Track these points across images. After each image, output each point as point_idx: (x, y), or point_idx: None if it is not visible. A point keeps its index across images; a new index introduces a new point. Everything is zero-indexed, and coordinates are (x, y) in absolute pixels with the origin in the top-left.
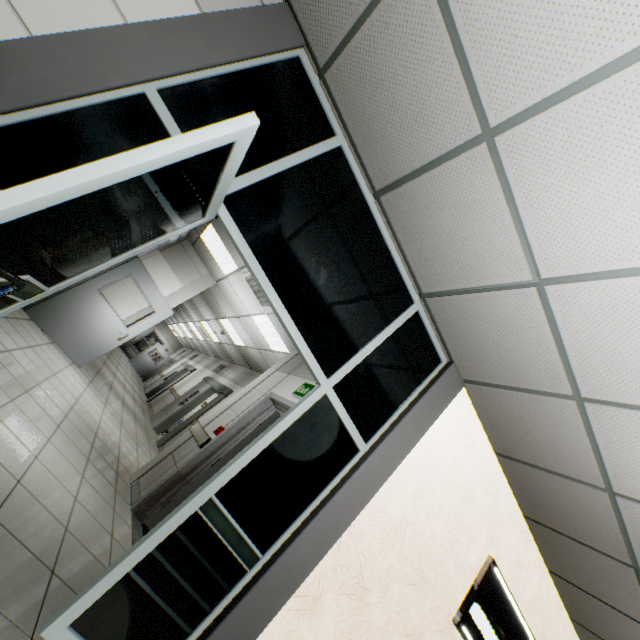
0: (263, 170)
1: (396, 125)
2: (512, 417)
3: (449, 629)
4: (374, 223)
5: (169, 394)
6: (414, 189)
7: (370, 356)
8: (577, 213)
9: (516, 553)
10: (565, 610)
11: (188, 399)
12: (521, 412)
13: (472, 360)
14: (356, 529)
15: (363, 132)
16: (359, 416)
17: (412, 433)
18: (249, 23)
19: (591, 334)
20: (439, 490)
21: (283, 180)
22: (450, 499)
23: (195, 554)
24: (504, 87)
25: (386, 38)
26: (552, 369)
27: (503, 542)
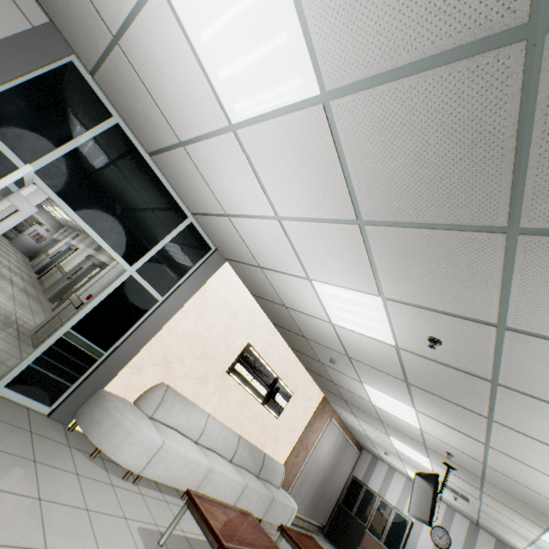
0: (61, 150)
1: (143, 122)
2: (248, 276)
3: (224, 375)
4: (153, 171)
5: (57, 271)
6: (165, 158)
7: (160, 251)
8: (224, 189)
9: (267, 340)
10: (301, 363)
11: (74, 274)
12: (249, 274)
13: (224, 249)
14: (160, 337)
15: (128, 119)
16: (157, 284)
17: (191, 289)
18: (25, 45)
19: (251, 240)
20: (213, 315)
21: (78, 153)
22: (221, 319)
23: (66, 355)
24: (178, 126)
25: (119, 76)
26: (248, 254)
27: (258, 336)
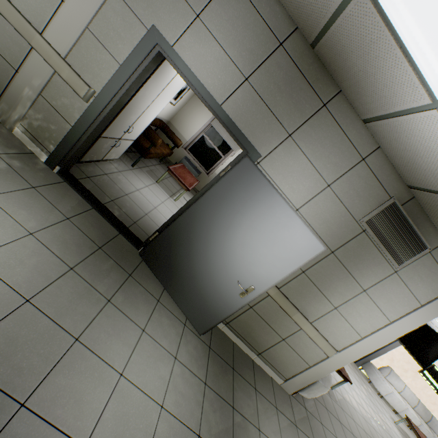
0: None
1: None
2: None
3: (416, 372)
4: None
5: None
6: None
7: None
8: None
9: None
10: None
11: None
12: None
13: None
14: (391, 351)
15: None
16: None
17: None
18: None
19: None
20: None
21: None
22: None
23: None
24: None
25: None
26: None
27: None
